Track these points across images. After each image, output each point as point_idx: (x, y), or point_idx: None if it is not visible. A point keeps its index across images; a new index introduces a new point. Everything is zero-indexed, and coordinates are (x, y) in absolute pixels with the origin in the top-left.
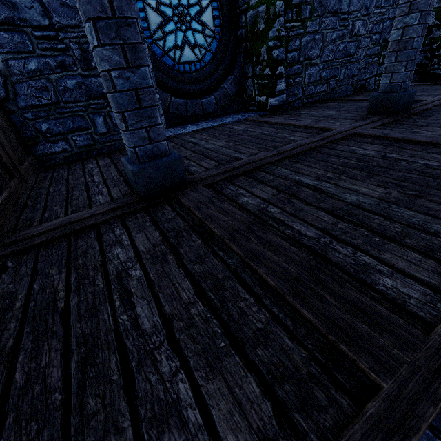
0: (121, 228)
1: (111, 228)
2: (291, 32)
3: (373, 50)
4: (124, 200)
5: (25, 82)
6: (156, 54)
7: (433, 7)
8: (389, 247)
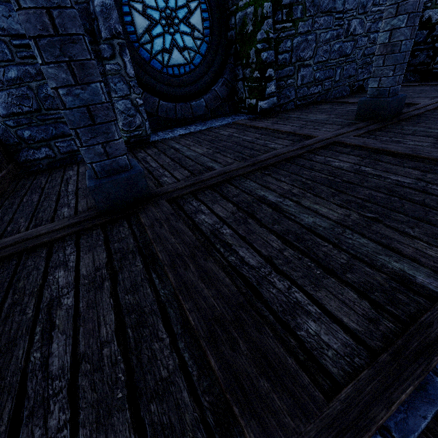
0: (73, 247)
1: (63, 246)
2: (281, 33)
3: (371, 49)
4: (85, 214)
5: (5, 90)
6: (143, 57)
7: (435, 4)
8: (328, 282)
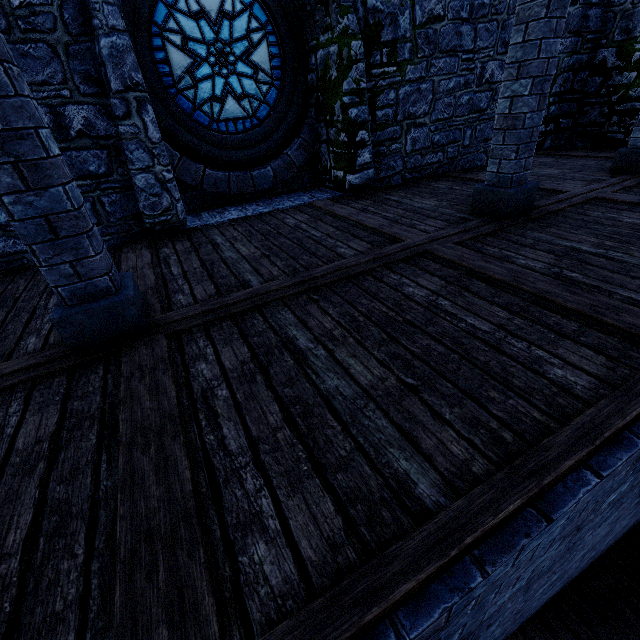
0: (21, 402)
1: (9, 400)
2: (380, 80)
3: None
4: (53, 351)
5: None
6: (183, 108)
7: (613, 41)
8: (310, 484)
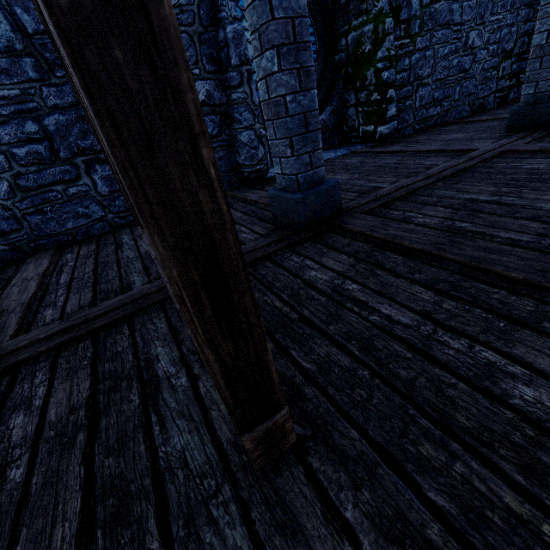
0: (297, 256)
1: (285, 258)
2: (399, 50)
3: (491, 63)
4: (279, 233)
5: None
6: None
7: None
8: None
